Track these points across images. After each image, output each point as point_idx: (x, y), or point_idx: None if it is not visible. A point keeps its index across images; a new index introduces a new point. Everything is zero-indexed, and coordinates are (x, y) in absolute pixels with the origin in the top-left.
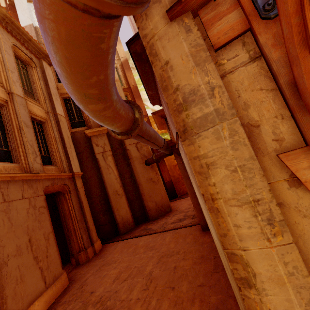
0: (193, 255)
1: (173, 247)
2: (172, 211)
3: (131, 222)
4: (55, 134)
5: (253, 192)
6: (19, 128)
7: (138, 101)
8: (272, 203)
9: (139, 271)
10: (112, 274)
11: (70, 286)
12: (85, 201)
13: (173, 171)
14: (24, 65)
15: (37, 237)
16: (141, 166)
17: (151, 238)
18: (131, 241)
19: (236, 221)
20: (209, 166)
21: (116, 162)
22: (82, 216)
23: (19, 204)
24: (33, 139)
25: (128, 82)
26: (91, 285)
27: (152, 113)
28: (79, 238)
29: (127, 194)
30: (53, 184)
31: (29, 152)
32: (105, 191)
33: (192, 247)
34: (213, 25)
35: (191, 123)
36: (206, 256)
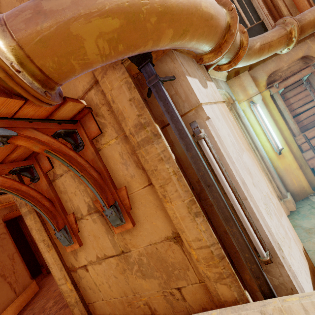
0: None
1: None
2: None
3: None
4: None
5: (43, 237)
6: None
7: None
8: (48, 240)
9: None
10: None
11: (40, 291)
12: None
13: None
14: None
15: (2, 259)
16: None
17: None
18: None
19: (41, 247)
20: (31, 229)
21: None
22: None
23: None
24: None
25: None
26: (55, 285)
27: None
28: None
29: None
30: (11, 211)
31: None
32: None
33: None
34: (25, 177)
35: (23, 214)
36: None
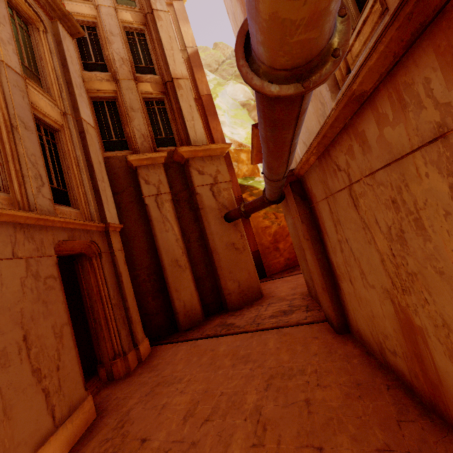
0: (338, 378)
1: (289, 360)
2: (264, 297)
3: (198, 312)
4: (78, 154)
5: None
6: (11, 128)
7: (212, 122)
8: None
9: (233, 402)
10: (179, 405)
11: (100, 423)
12: (124, 273)
13: (261, 237)
14: (25, 24)
15: (40, 332)
16: (218, 223)
17: (240, 341)
18: (202, 344)
19: None
20: None
21: (176, 212)
22: (120, 298)
23: (6, 268)
24: (37, 153)
25: (198, 88)
26: (140, 423)
27: (253, 125)
28: (114, 334)
29: (193, 267)
30: (71, 239)
31: (28, 175)
32: (157, 260)
33: (328, 363)
34: None
35: None
36: (367, 384)
